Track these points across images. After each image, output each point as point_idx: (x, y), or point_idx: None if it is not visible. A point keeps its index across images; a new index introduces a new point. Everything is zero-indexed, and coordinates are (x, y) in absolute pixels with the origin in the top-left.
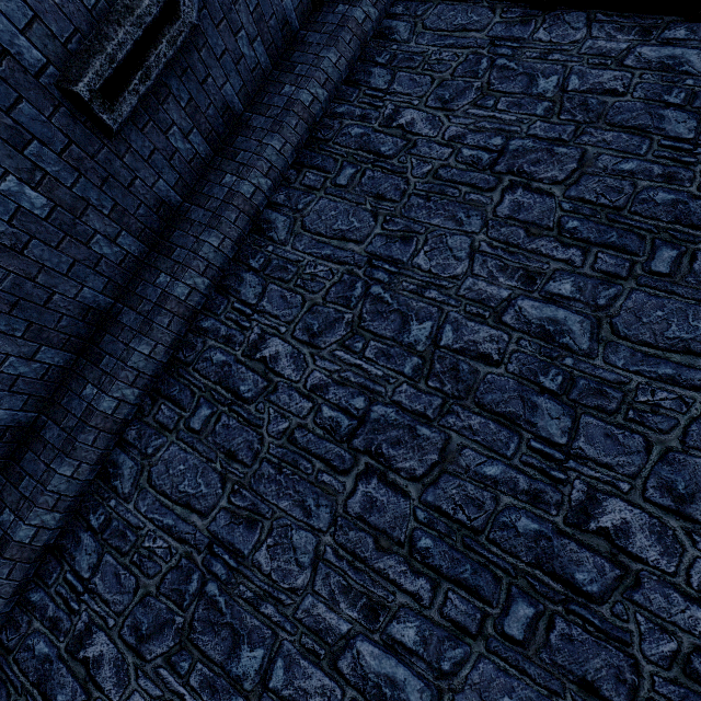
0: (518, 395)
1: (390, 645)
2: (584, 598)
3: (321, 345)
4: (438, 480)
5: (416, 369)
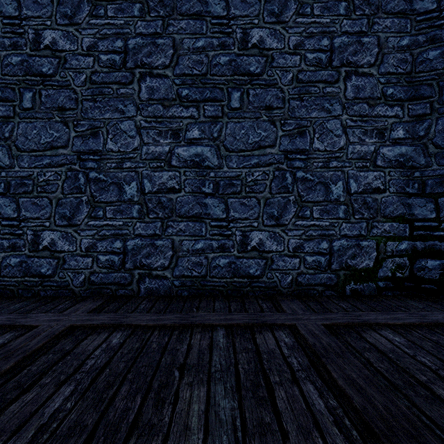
0: (197, 1)
1: (190, 142)
2: (256, 77)
3: (79, 22)
4: (178, 61)
5: (141, 11)
